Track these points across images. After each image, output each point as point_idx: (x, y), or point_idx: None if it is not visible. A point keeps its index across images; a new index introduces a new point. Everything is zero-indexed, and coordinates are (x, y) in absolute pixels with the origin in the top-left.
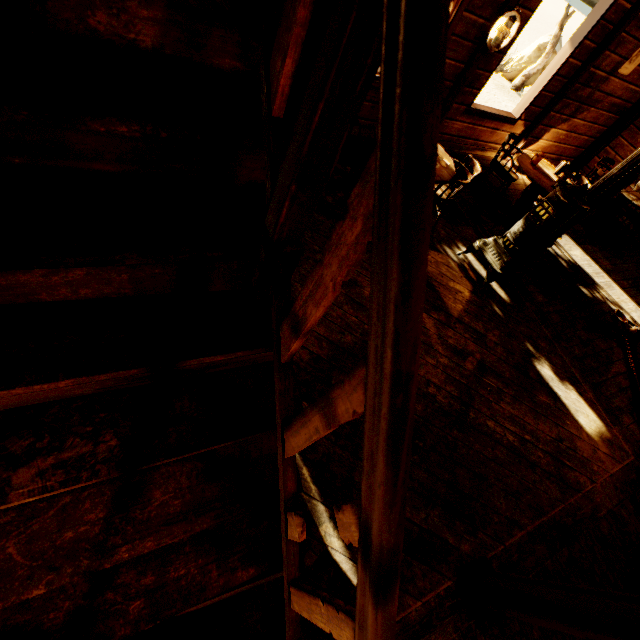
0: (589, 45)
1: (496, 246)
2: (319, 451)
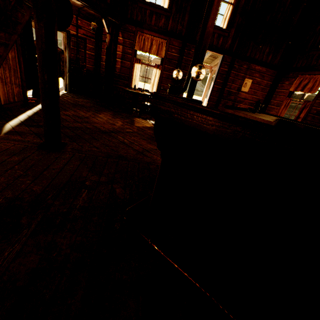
0: (219, 81)
1: None
2: (36, 118)
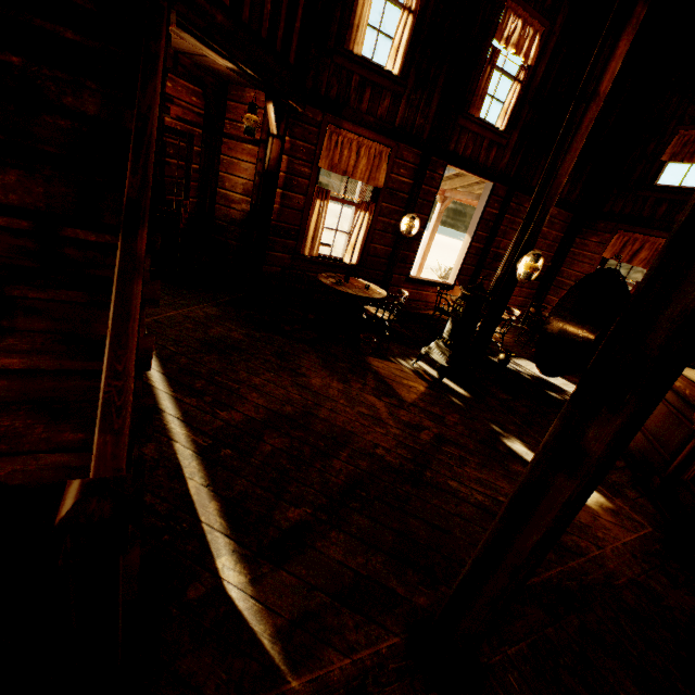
0: (482, 234)
1: (438, 346)
2: (235, 489)
